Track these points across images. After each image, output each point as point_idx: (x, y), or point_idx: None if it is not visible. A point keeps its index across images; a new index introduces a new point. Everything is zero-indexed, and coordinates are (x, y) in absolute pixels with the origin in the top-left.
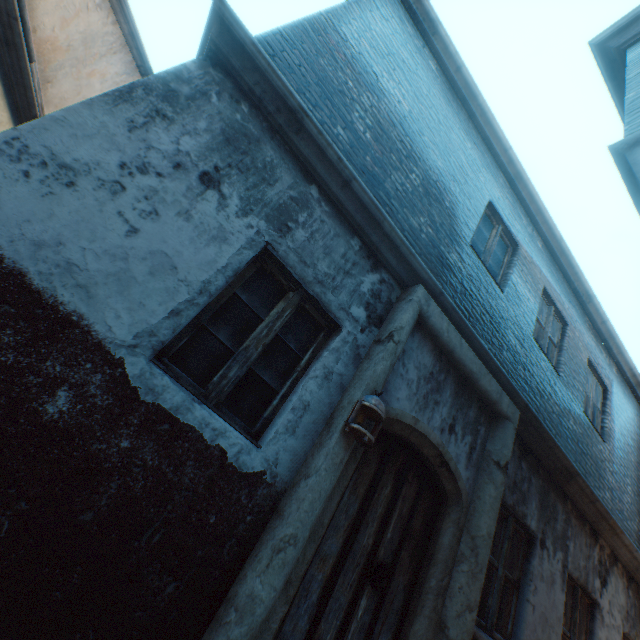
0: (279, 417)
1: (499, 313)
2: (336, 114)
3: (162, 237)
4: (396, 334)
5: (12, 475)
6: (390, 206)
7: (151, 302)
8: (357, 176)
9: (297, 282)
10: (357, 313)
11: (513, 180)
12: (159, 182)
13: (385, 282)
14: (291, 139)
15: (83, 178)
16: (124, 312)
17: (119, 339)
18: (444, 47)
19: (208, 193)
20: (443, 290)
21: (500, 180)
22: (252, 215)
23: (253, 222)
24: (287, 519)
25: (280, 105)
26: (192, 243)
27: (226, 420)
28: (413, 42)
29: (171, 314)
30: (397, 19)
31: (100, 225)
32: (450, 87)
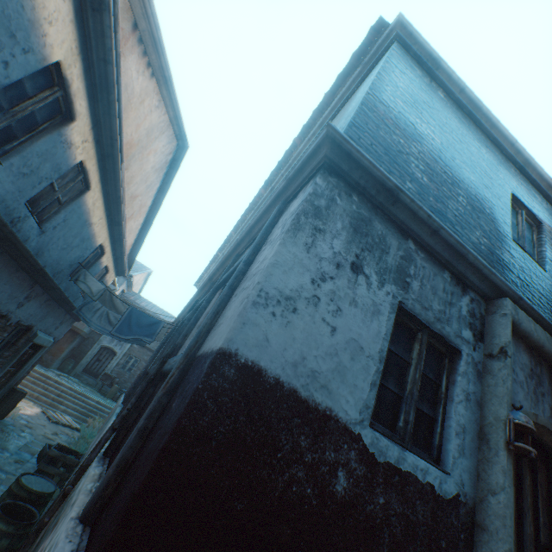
0: (448, 443)
1: (549, 291)
2: (402, 172)
3: (348, 327)
4: (507, 349)
5: (337, 546)
6: (455, 232)
7: (358, 381)
8: (443, 225)
9: (424, 325)
10: (466, 335)
11: (522, 166)
12: (333, 284)
13: (473, 300)
14: (389, 210)
15: (298, 302)
16: (348, 396)
17: (353, 418)
18: (447, 76)
19: (358, 278)
20: (520, 295)
21: (512, 170)
22: (385, 283)
23: (388, 289)
24: (497, 535)
25: (378, 188)
26: (363, 323)
27: (425, 459)
28: (423, 81)
29: (371, 386)
30: (408, 68)
31: (316, 334)
32: (456, 106)
